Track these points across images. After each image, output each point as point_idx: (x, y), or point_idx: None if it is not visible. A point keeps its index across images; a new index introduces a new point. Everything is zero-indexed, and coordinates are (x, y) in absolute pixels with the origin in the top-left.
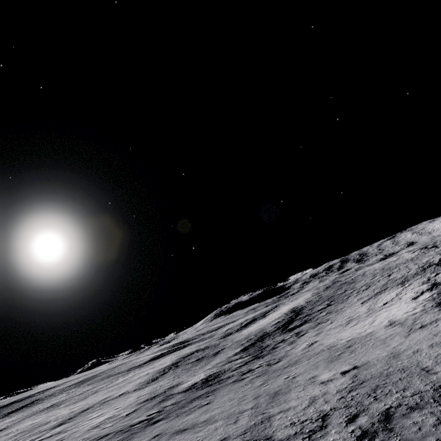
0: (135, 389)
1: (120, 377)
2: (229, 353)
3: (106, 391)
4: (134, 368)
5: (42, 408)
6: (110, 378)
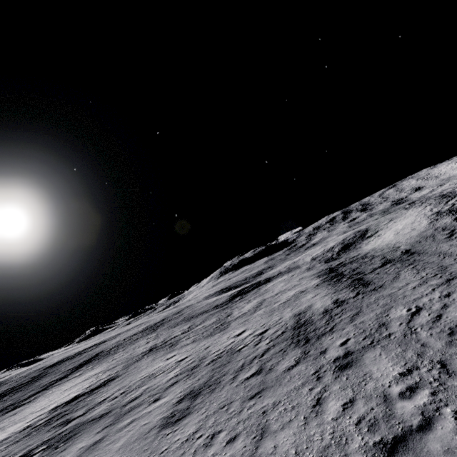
0: (357, 293)
1: (229, 310)
2: (453, 243)
3: (254, 315)
4: (223, 305)
5: (139, 353)
6: (202, 316)
